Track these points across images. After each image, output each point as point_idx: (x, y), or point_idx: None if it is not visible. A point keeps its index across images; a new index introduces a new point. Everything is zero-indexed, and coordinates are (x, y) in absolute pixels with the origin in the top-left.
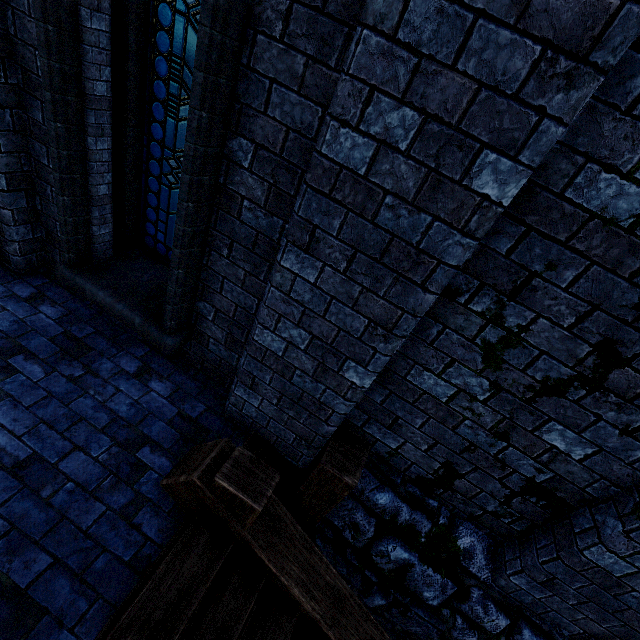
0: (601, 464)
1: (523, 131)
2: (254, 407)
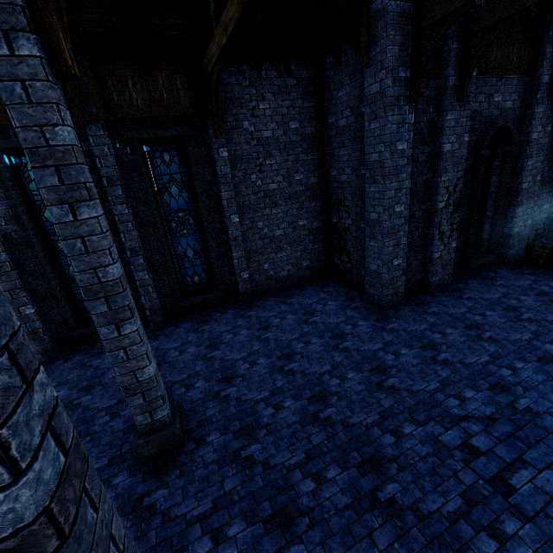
0: (550, 205)
1: (540, 171)
2: (513, 253)
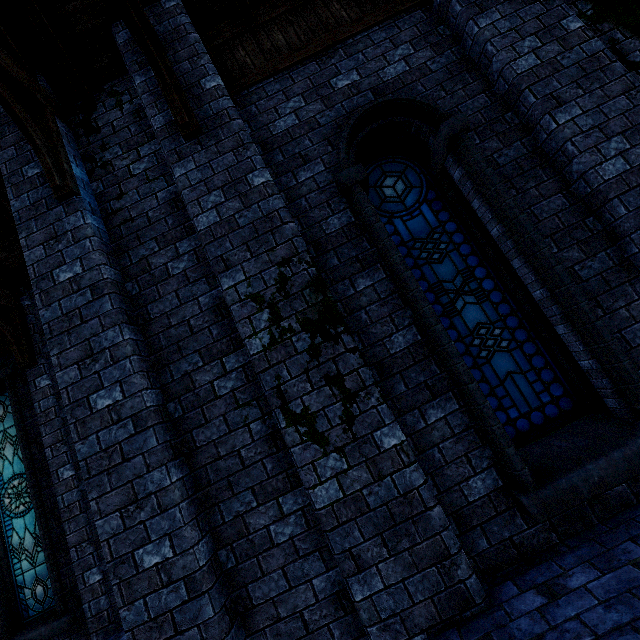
0: None
1: None
2: None
